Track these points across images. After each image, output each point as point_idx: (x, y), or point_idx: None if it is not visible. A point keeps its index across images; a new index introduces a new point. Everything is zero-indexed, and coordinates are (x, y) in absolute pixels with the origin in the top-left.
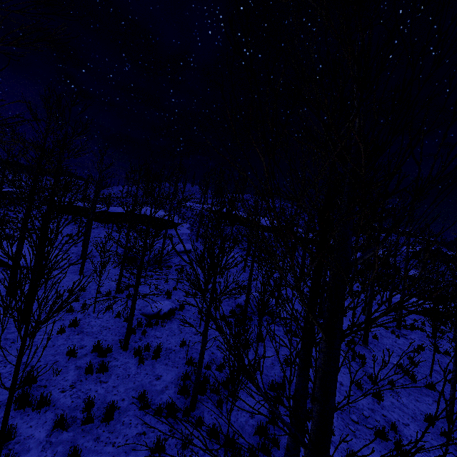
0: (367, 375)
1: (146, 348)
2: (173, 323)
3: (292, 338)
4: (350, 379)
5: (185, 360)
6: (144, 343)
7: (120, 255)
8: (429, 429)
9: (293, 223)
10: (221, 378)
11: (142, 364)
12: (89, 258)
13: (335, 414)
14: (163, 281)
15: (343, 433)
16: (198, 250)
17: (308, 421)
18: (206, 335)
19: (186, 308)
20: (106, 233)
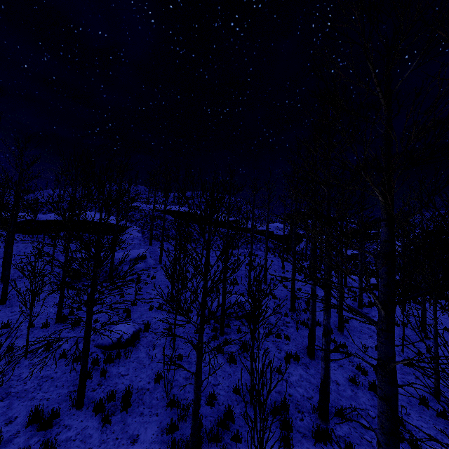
0: (355, 366)
1: (110, 397)
2: (139, 350)
3: (275, 340)
4: (342, 375)
5: (165, 400)
6: (106, 388)
7: (58, 273)
8: (426, 412)
9: (247, 217)
10: (214, 414)
11: (108, 424)
12: (12, 285)
13: (346, 425)
14: (117, 297)
15: (362, 447)
16: (154, 255)
17: (325, 445)
18: (201, 375)
19: (152, 327)
20: (36, 249)
